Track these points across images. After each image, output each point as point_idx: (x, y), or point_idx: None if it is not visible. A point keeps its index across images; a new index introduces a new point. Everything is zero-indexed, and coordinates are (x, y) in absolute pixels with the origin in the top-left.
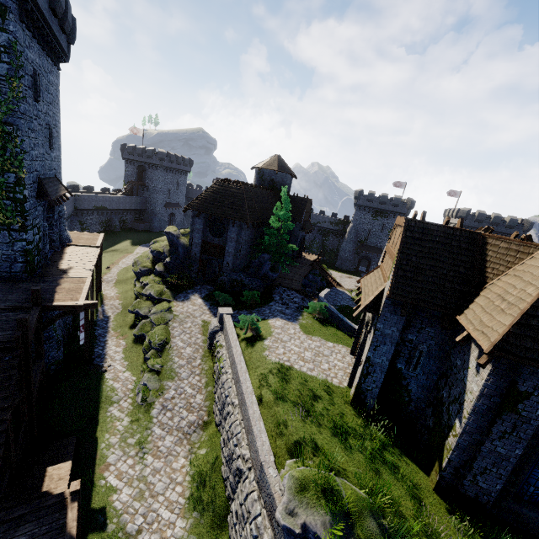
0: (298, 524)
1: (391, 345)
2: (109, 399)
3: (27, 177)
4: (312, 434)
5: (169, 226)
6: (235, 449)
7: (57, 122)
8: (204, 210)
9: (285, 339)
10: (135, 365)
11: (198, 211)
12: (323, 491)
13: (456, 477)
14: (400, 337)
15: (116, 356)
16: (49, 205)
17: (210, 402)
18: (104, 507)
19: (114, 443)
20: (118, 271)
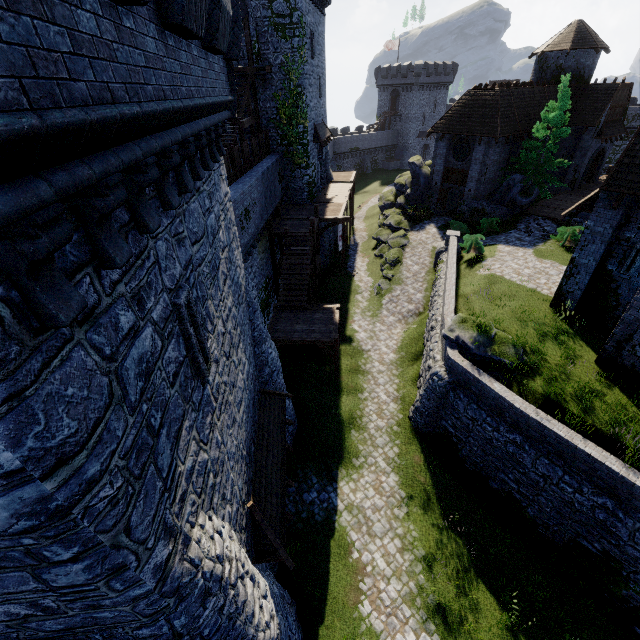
0: (453, 335)
1: (600, 244)
2: (356, 291)
3: (309, 125)
4: (494, 313)
5: (413, 157)
6: (432, 317)
7: (323, 70)
8: (448, 130)
9: (507, 258)
10: (374, 275)
11: (441, 133)
12: (478, 325)
13: (618, 351)
14: (615, 235)
15: (362, 268)
16: (319, 148)
17: (426, 303)
18: (351, 336)
19: (357, 312)
20: (366, 209)
